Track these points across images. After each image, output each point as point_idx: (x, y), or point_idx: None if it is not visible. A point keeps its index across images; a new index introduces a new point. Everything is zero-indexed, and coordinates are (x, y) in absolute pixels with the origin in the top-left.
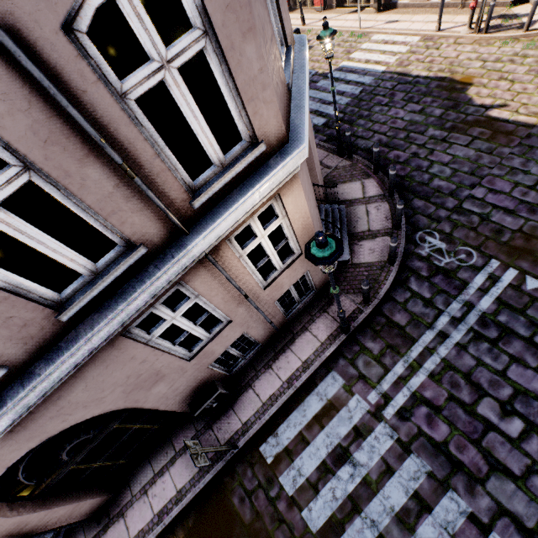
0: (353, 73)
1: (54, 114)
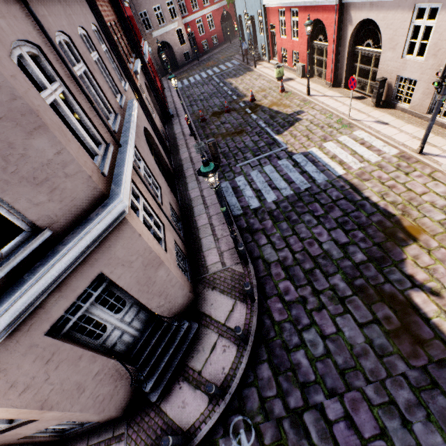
0: (314, 164)
1: None
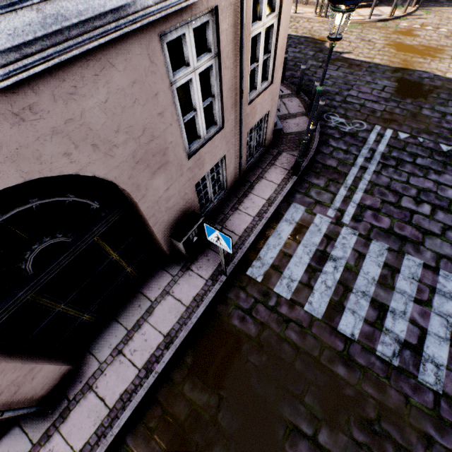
0: None
1: None
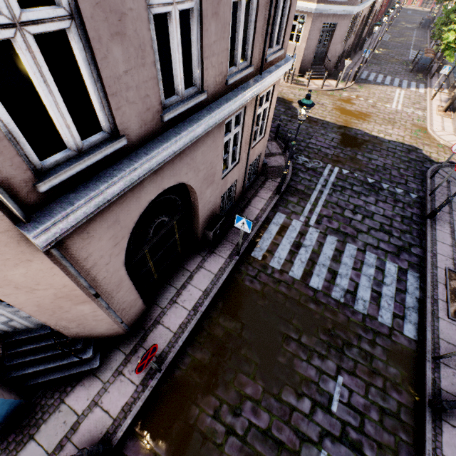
0: None
1: None
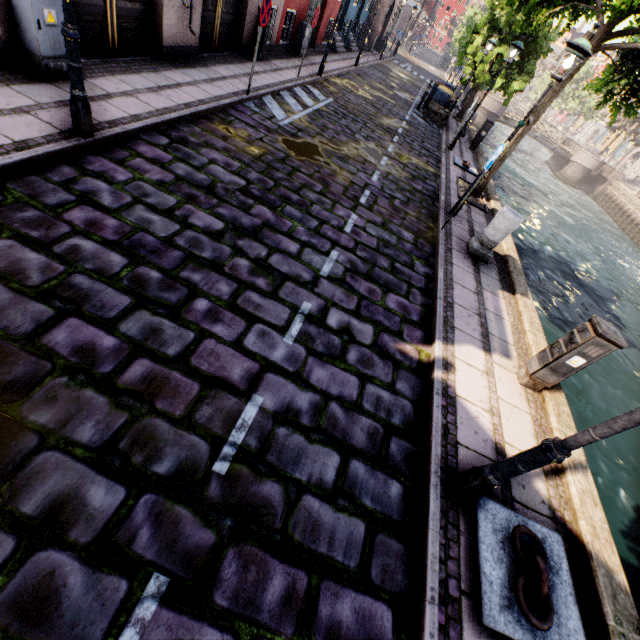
0: None
1: None
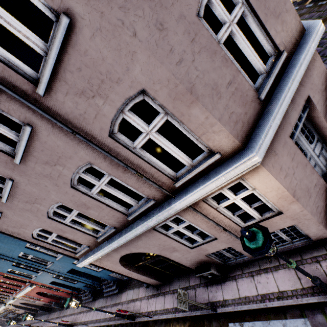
0: None
1: (112, 160)
